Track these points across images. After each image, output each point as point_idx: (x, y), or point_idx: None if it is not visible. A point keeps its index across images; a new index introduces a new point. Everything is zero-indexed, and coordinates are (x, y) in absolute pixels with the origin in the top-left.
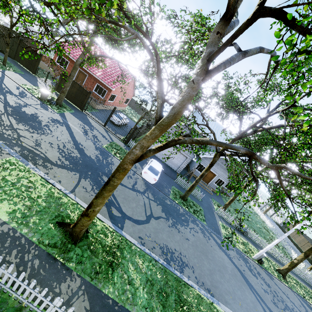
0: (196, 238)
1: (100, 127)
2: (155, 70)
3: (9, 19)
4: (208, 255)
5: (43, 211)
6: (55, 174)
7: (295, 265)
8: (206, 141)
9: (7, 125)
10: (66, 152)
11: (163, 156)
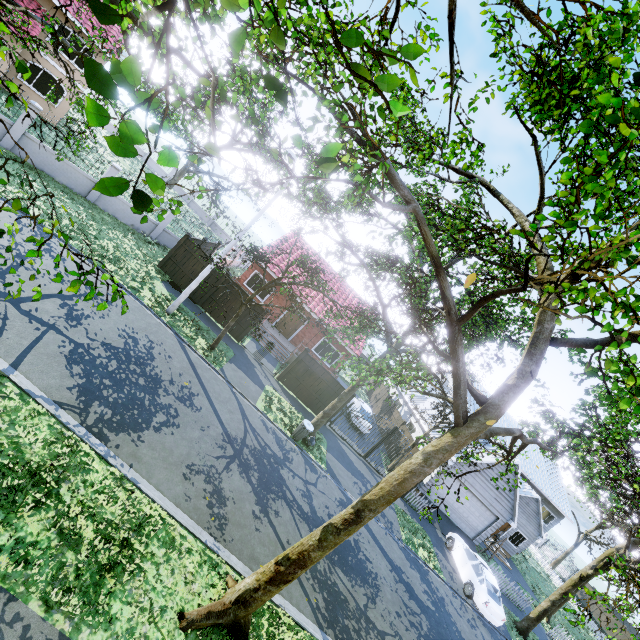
0: None
1: (361, 465)
2: None
3: (100, 130)
4: None
5: None
6: None
7: None
8: None
9: (356, 611)
10: (418, 626)
11: (452, 509)
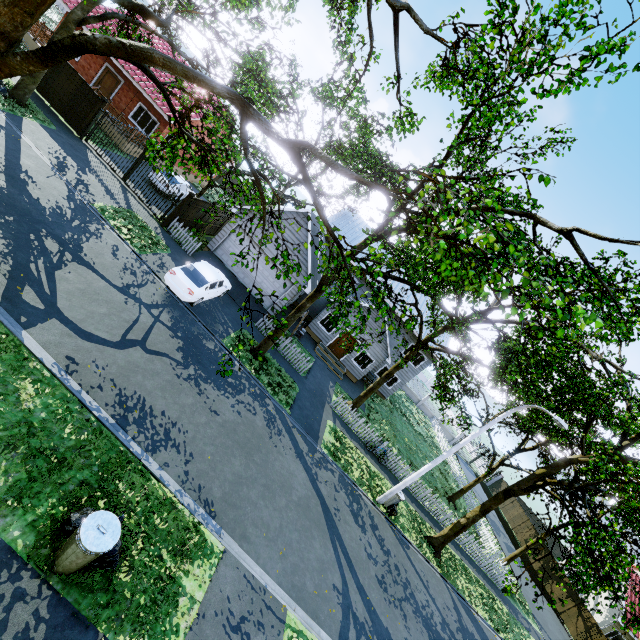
0: (243, 420)
1: (111, 178)
2: None
3: None
4: (256, 455)
5: None
6: None
7: (462, 529)
8: (141, 47)
9: None
10: None
11: (244, 273)
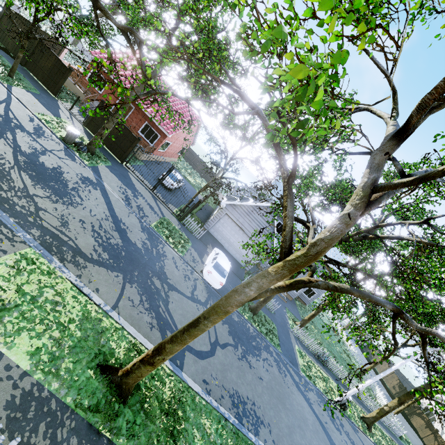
0: (271, 376)
1: (146, 192)
2: (284, 173)
3: None
4: (286, 403)
5: (77, 346)
6: (90, 278)
7: (385, 413)
8: (347, 289)
9: (19, 188)
10: (104, 236)
11: (229, 243)
